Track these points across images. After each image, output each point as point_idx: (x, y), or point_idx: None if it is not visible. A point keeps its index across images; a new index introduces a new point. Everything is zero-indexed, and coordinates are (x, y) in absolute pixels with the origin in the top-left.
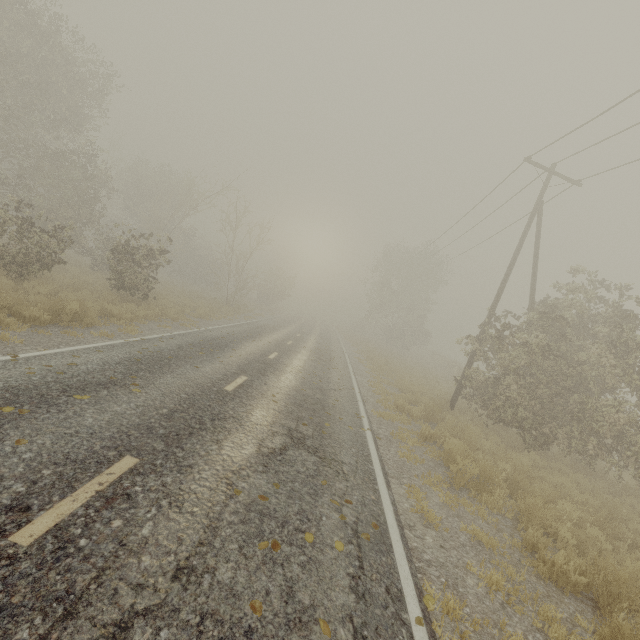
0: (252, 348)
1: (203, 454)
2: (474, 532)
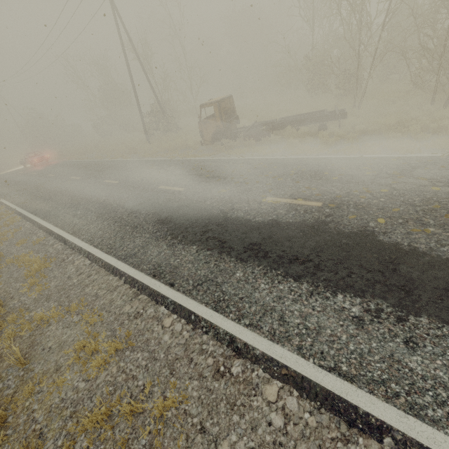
0: None
1: None
2: None
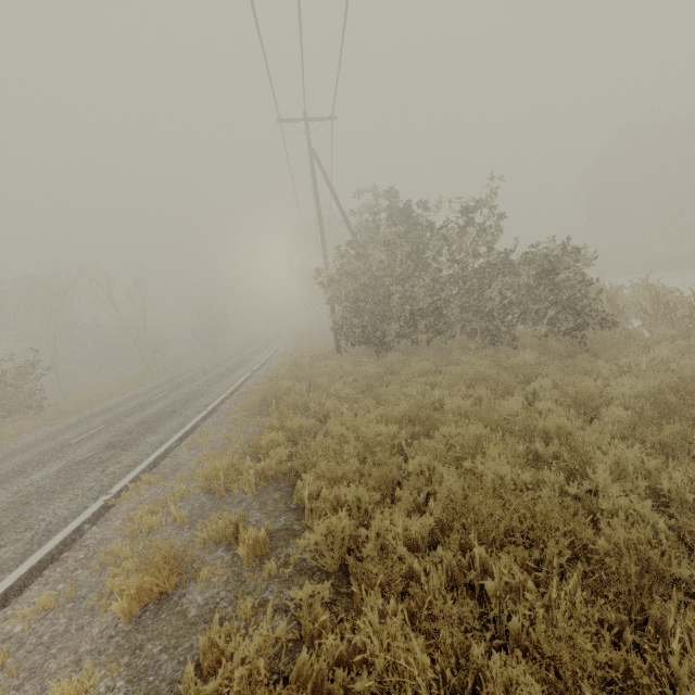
0: (140, 400)
1: (8, 487)
2: (229, 436)
